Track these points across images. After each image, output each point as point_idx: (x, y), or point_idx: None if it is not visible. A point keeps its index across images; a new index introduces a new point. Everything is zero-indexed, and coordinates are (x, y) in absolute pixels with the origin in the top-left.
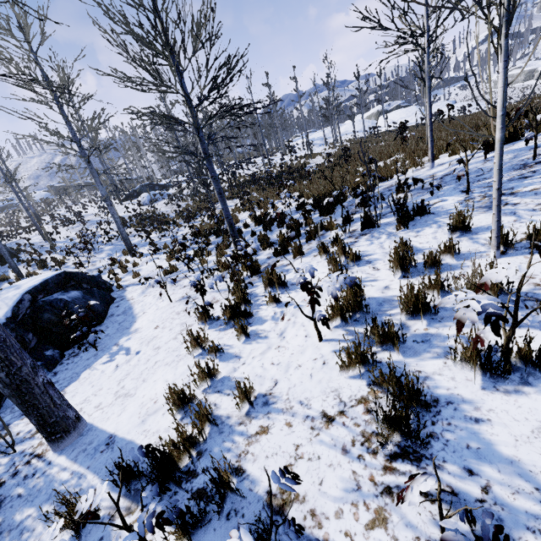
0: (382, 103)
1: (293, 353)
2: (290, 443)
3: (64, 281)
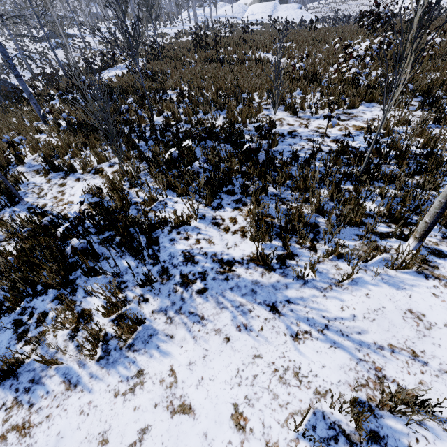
0: None
1: None
2: None
3: None
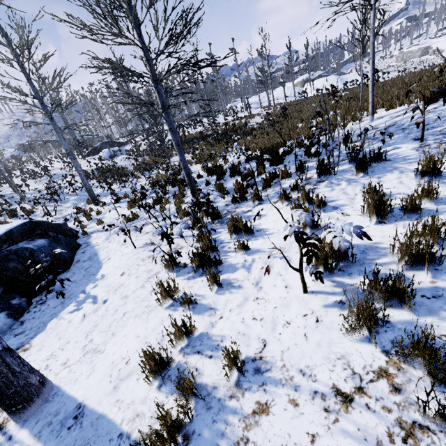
0: (309, 72)
1: (276, 307)
2: (301, 431)
3: (30, 230)
